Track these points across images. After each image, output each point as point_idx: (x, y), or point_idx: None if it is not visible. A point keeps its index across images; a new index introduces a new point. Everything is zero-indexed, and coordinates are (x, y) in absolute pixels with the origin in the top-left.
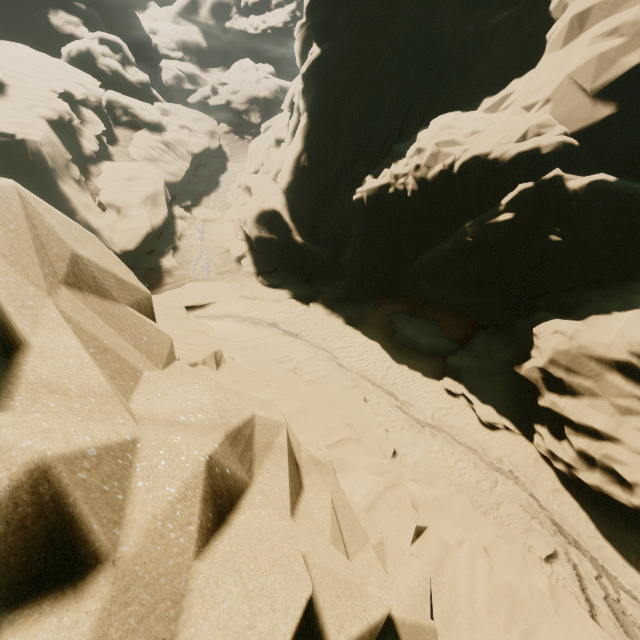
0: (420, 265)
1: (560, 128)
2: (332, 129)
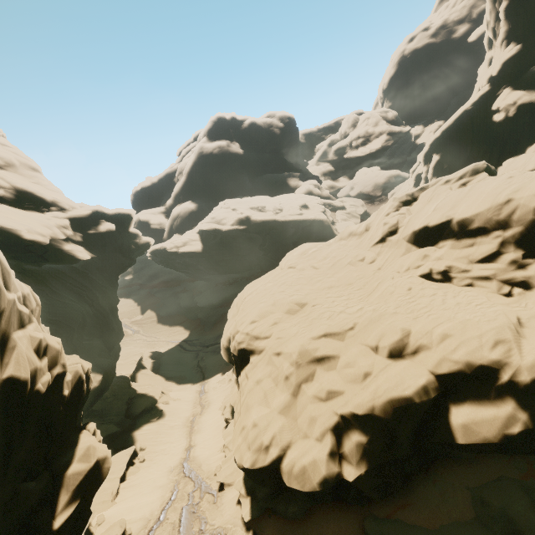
0: None
1: None
2: None
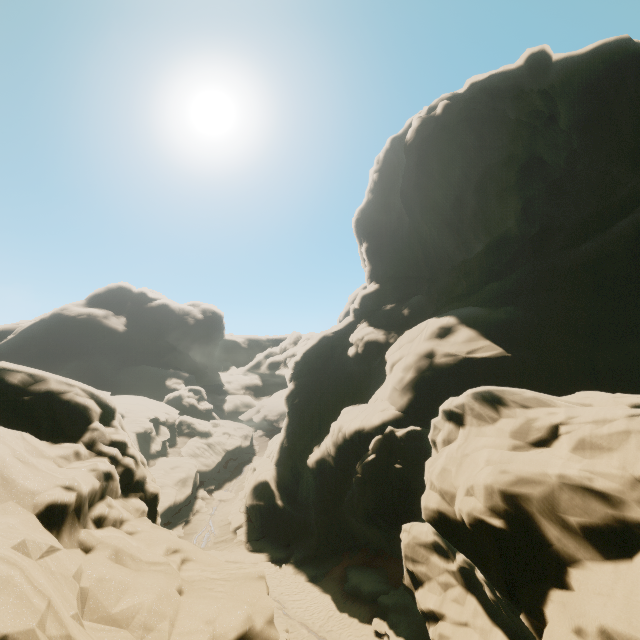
0: (347, 505)
1: (390, 406)
2: (300, 422)
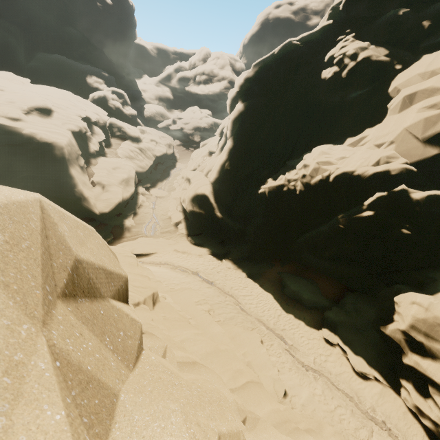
0: (304, 240)
1: (402, 159)
2: (247, 148)
